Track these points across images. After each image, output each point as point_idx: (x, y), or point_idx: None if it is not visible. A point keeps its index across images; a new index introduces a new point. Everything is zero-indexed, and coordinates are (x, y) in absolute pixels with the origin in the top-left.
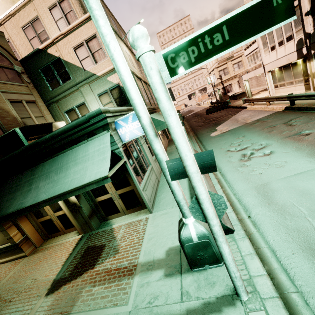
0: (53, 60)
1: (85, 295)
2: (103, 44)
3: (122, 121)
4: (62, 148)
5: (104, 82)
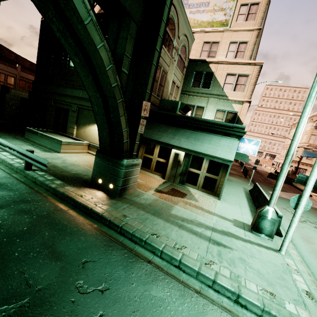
0: (208, 71)
1: (182, 204)
2: (248, 83)
3: (247, 140)
4: (203, 130)
5: (228, 104)
